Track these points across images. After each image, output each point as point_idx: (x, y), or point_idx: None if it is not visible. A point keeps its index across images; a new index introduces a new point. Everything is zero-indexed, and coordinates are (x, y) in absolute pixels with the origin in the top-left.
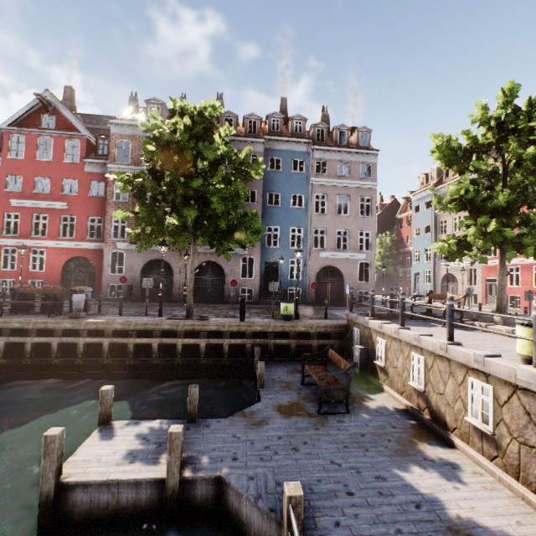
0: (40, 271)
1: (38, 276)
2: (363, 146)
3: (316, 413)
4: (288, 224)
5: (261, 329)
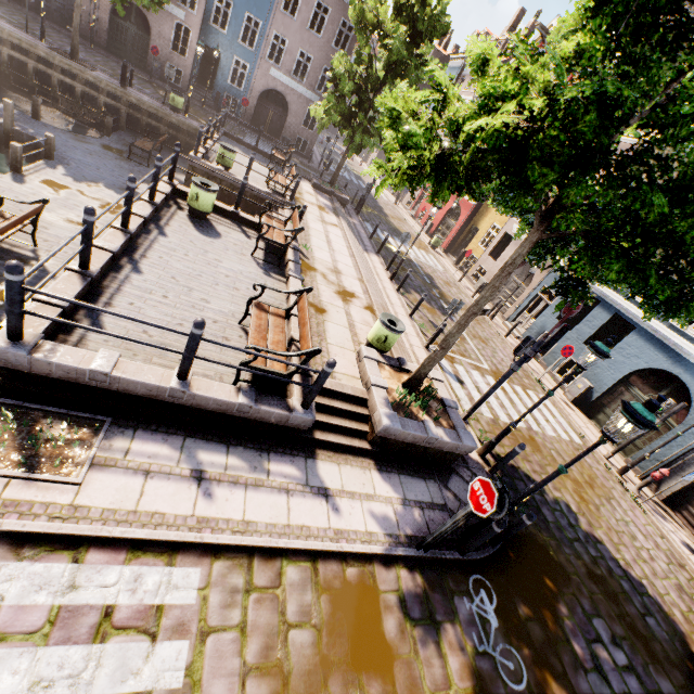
0: None
1: None
2: None
3: (127, 158)
4: (245, 6)
5: (137, 103)
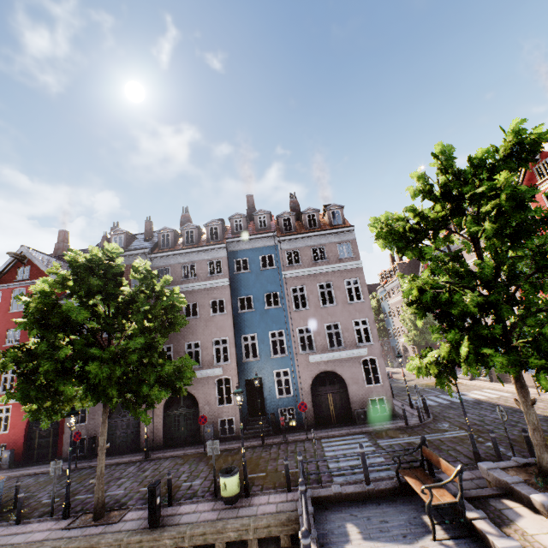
0: (4, 433)
1: (1, 439)
2: (336, 225)
3: None
4: (266, 328)
5: (173, 543)
